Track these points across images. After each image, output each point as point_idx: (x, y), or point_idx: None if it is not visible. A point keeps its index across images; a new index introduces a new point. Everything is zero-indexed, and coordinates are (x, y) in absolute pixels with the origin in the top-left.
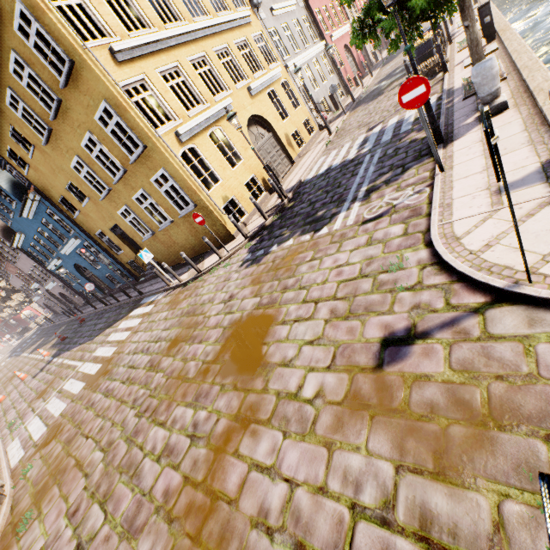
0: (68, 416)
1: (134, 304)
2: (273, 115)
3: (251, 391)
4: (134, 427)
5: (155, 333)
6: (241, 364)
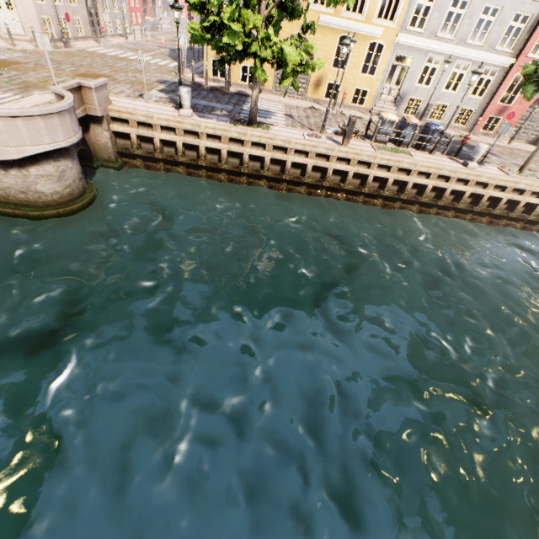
0: (102, 56)
1: (188, 63)
2: (326, 54)
3: (68, 75)
4: (76, 64)
5: (137, 67)
6: (83, 75)
